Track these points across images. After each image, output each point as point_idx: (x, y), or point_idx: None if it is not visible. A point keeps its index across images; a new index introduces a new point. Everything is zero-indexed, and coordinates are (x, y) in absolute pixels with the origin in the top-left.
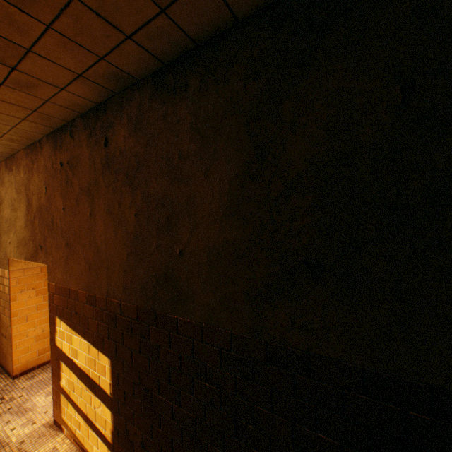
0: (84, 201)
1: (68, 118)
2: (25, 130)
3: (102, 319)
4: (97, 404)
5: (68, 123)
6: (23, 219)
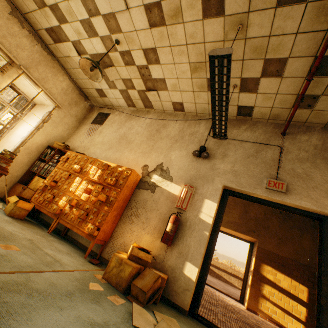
0: (295, 230)
1: None
2: None
3: (303, 272)
4: (294, 304)
5: None
6: (237, 215)
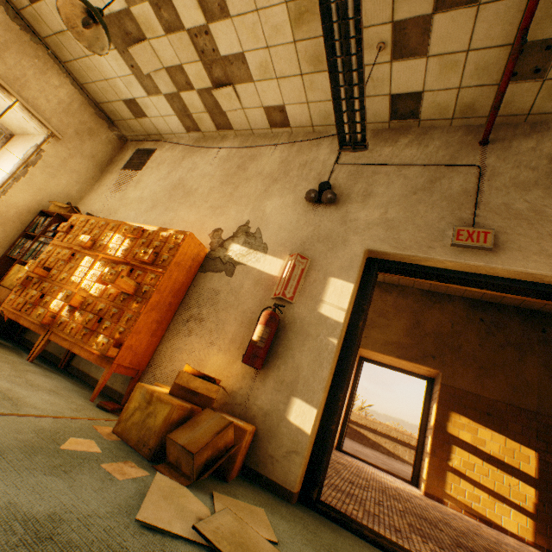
0: (511, 350)
1: (504, 303)
2: (463, 292)
3: (527, 424)
4: (513, 482)
5: (495, 302)
6: (402, 330)
